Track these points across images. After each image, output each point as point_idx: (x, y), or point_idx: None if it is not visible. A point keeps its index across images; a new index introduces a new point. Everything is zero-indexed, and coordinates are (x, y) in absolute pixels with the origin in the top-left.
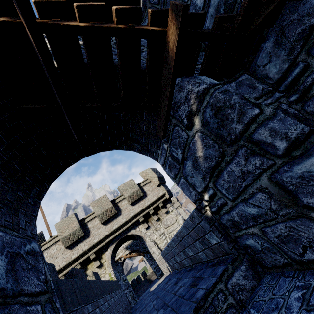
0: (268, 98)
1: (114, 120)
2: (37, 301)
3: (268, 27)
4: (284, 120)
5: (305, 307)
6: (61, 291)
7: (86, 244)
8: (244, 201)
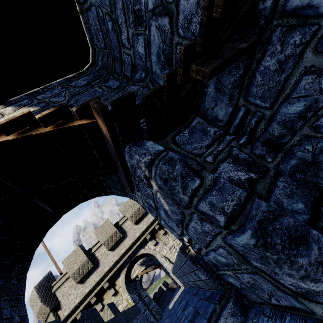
0: (219, 144)
1: None
2: None
3: None
4: (223, 188)
5: None
6: None
7: (97, 274)
8: (213, 251)
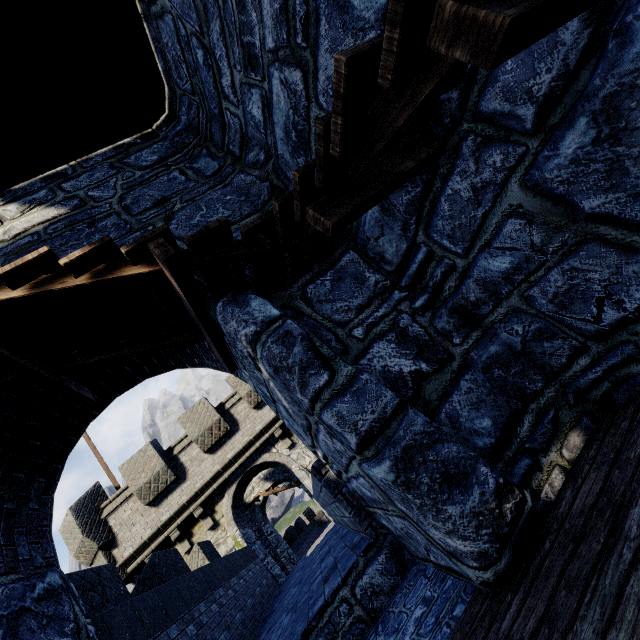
0: (381, 305)
1: None
2: None
3: None
4: (362, 392)
5: (415, 636)
6: (111, 630)
7: (183, 493)
8: (354, 479)
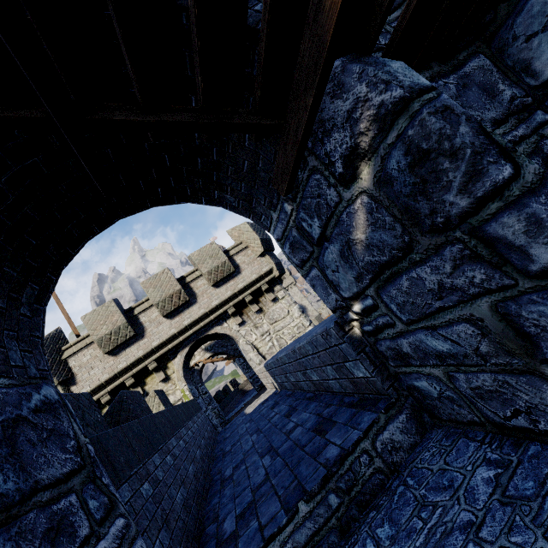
0: (518, 125)
1: (181, 144)
2: (68, 489)
3: None
4: None
5: (500, 497)
6: (108, 452)
7: (140, 348)
8: (428, 329)
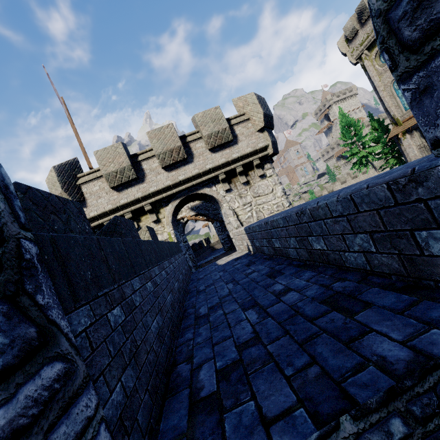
0: None
1: None
2: None
3: None
4: None
5: None
6: (66, 260)
7: (139, 190)
8: None
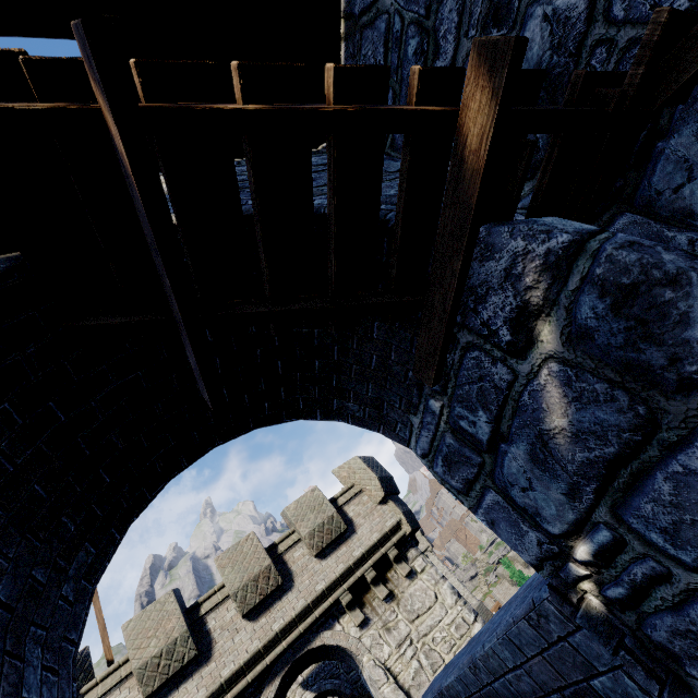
0: None
1: (297, 346)
2: None
3: (679, 101)
4: None
5: None
6: None
7: (202, 683)
8: None
